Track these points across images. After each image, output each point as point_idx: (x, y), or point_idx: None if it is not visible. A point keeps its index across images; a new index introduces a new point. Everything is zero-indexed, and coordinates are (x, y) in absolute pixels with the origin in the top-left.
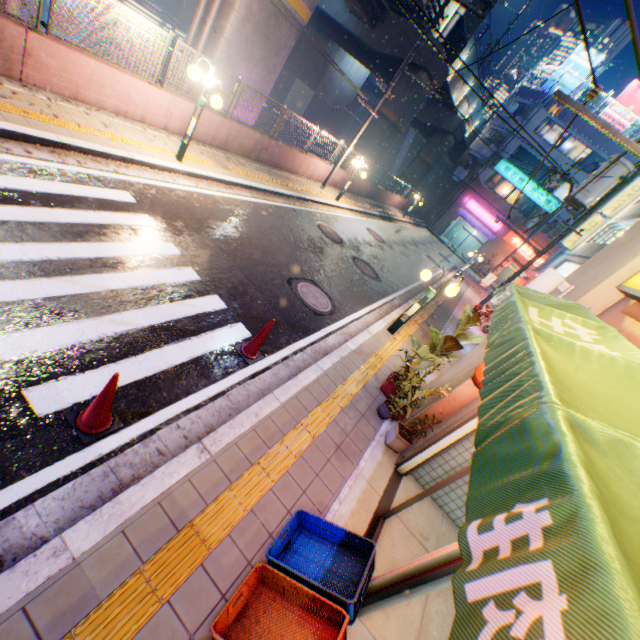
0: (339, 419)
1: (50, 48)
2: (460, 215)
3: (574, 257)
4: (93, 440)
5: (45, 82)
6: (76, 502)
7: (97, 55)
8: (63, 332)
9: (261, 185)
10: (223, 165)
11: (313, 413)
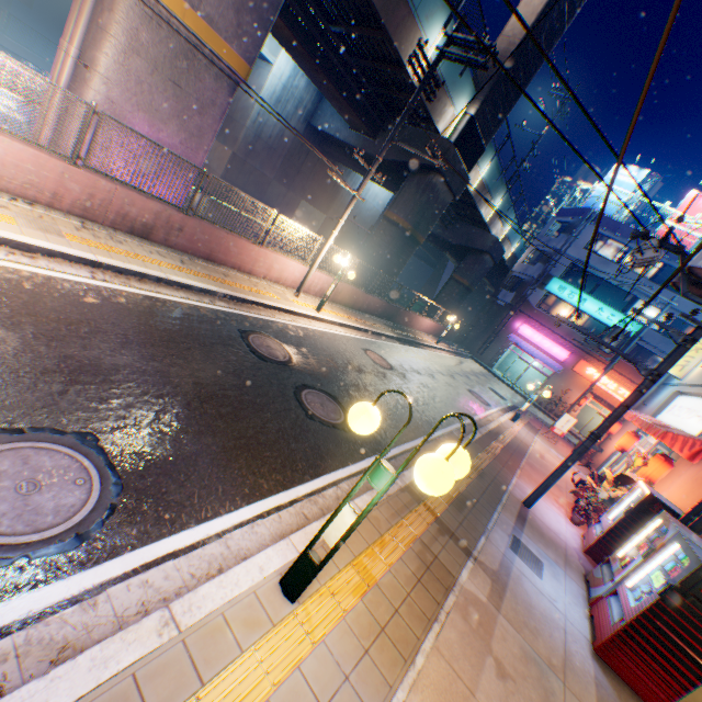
0: None
1: None
2: (513, 342)
3: (694, 387)
4: None
5: None
6: None
7: None
8: None
9: (133, 265)
10: (49, 228)
11: None
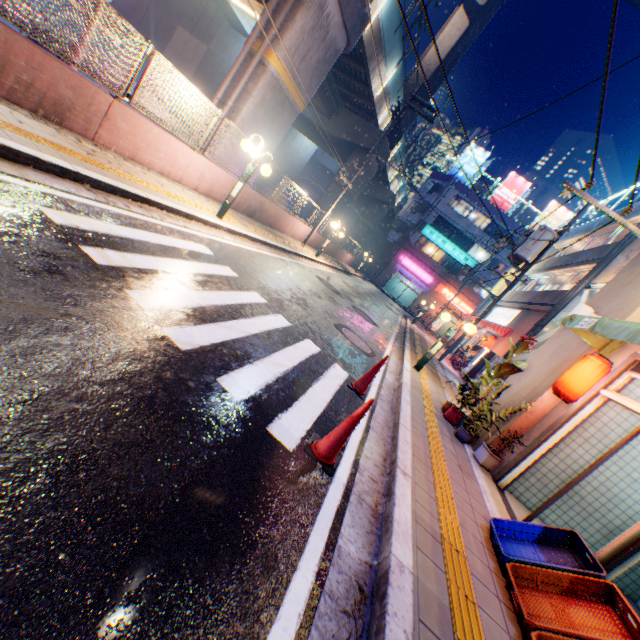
0: (444, 444)
1: (127, 114)
2: (397, 270)
3: (505, 302)
4: (334, 471)
5: (113, 142)
6: (361, 528)
7: (162, 124)
8: (252, 373)
9: (272, 242)
10: (242, 223)
11: (430, 439)
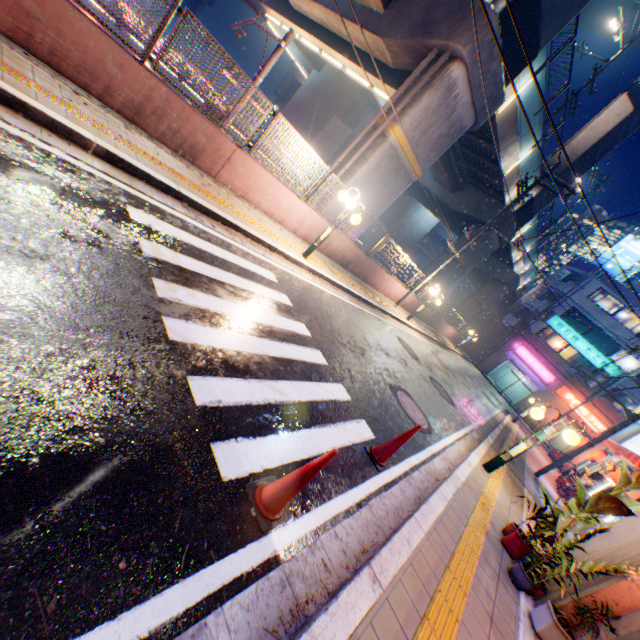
0: (479, 574)
1: (245, 161)
2: (509, 358)
3: None
4: (269, 528)
5: (229, 182)
6: (259, 618)
7: (273, 171)
8: (238, 387)
9: (356, 291)
10: (330, 268)
11: (455, 557)
